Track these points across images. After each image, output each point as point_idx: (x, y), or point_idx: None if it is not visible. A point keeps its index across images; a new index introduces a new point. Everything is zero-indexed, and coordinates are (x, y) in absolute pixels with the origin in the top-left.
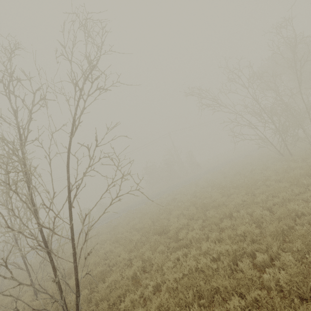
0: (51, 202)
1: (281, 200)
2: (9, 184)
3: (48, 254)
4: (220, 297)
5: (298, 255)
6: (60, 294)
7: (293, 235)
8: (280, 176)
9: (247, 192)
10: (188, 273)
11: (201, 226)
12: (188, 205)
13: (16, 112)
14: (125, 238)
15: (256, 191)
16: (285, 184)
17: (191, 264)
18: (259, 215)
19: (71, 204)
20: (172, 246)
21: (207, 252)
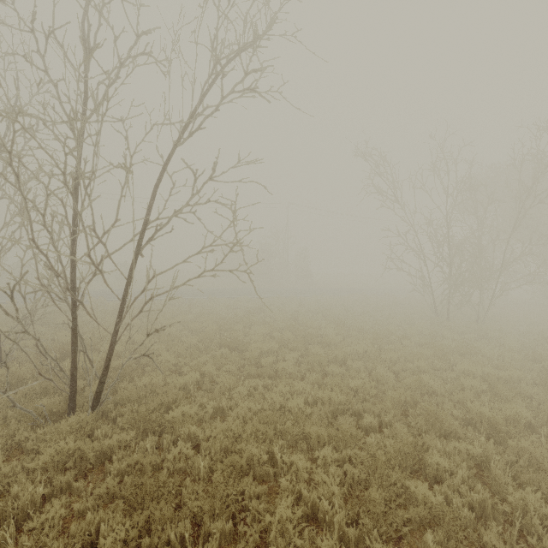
0: (105, 232)
1: (415, 369)
2: (63, 173)
3: (73, 308)
4: (306, 445)
5: (413, 431)
6: (74, 370)
7: (418, 409)
8: (424, 339)
9: (373, 342)
10: (267, 408)
11: (296, 361)
12: (281, 327)
13: (89, 42)
14: (171, 335)
15: (385, 345)
16: (428, 352)
17: (273, 400)
18: (382, 374)
19: (140, 249)
20: (249, 370)
21: (298, 394)
